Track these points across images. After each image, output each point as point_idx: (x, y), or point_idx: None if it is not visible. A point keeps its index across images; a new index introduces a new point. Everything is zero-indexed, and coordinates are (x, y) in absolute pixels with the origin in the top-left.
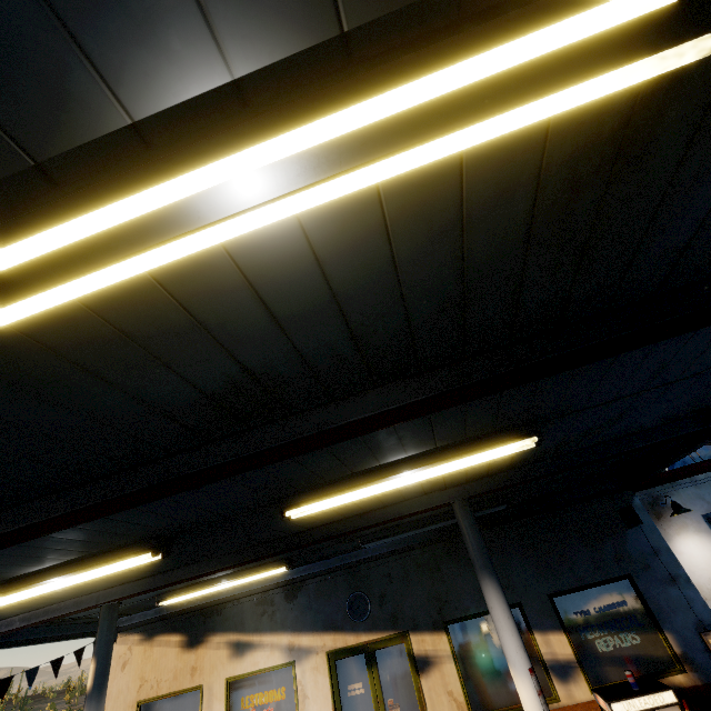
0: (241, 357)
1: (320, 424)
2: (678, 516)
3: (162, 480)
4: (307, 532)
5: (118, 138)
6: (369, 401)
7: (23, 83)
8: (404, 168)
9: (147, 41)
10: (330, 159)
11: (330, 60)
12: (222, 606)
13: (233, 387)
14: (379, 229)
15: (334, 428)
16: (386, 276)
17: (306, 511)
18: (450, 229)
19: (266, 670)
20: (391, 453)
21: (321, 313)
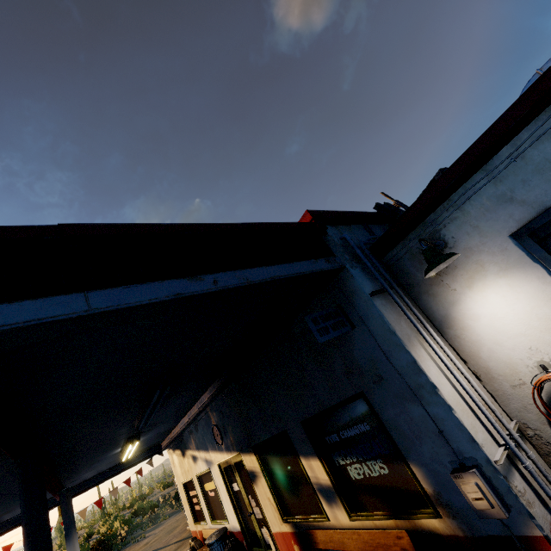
0: None
1: None
2: (466, 255)
3: None
4: None
5: None
6: None
7: None
8: None
9: None
10: None
11: None
12: (182, 435)
13: None
14: None
15: None
16: None
17: None
18: None
19: (204, 472)
20: None
21: None
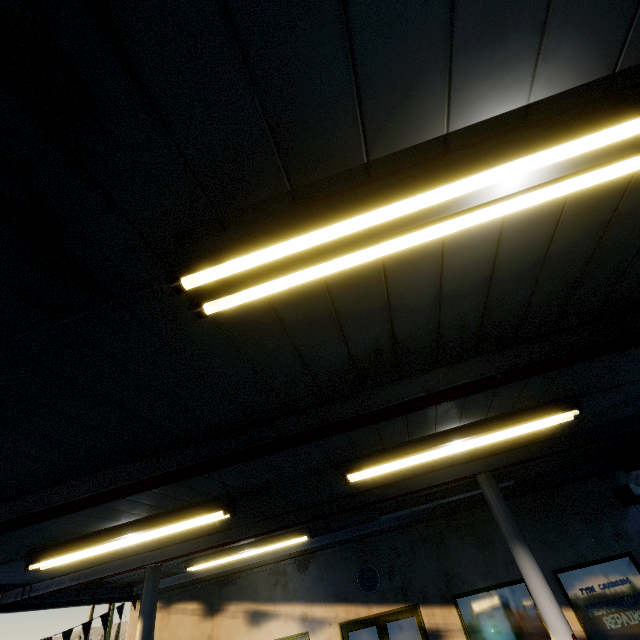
0: (396, 323)
1: (429, 387)
2: None
3: (288, 434)
4: (341, 500)
5: (430, 144)
6: (471, 368)
7: (399, 105)
8: (637, 168)
9: (491, 77)
10: (575, 161)
11: (594, 91)
12: (237, 575)
13: (374, 351)
14: (554, 218)
15: (442, 390)
16: (536, 257)
17: (363, 475)
18: (601, 220)
19: None
20: (449, 422)
21: (474, 288)
